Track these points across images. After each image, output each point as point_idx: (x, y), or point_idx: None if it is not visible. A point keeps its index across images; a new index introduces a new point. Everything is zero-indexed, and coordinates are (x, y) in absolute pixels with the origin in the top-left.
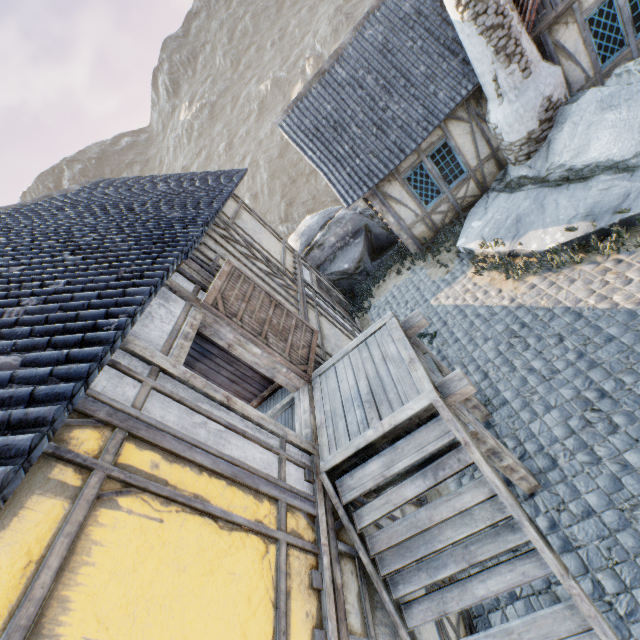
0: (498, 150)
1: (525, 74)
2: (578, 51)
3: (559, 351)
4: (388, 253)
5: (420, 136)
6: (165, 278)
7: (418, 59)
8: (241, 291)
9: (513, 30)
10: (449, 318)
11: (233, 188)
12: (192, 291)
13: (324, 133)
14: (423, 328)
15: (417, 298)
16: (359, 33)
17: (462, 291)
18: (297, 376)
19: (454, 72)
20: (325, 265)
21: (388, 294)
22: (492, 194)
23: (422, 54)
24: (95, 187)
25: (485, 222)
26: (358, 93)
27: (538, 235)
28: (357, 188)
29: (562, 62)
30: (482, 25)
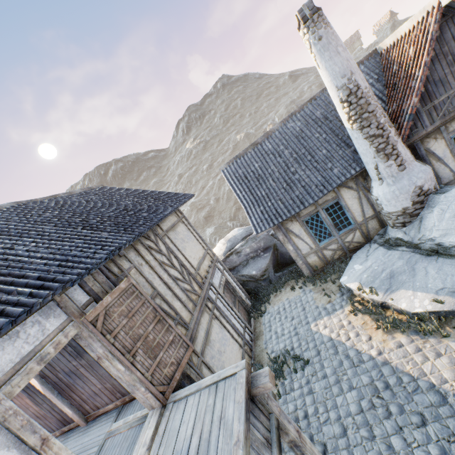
0: (380, 213)
1: (400, 168)
2: (446, 157)
3: (420, 436)
4: (289, 268)
5: (317, 195)
6: (24, 314)
7: (322, 145)
8: (128, 307)
9: (390, 139)
10: (323, 348)
11: (170, 212)
12: (82, 304)
13: (250, 180)
14: (269, 390)
15: (301, 317)
16: (284, 124)
17: (338, 325)
18: (154, 397)
19: (347, 157)
20: (239, 267)
21: (281, 304)
22: (373, 245)
23: (325, 142)
24: (90, 192)
25: (364, 268)
26: (277, 159)
27: (408, 295)
28: (265, 222)
29: (433, 162)
30: (366, 133)
